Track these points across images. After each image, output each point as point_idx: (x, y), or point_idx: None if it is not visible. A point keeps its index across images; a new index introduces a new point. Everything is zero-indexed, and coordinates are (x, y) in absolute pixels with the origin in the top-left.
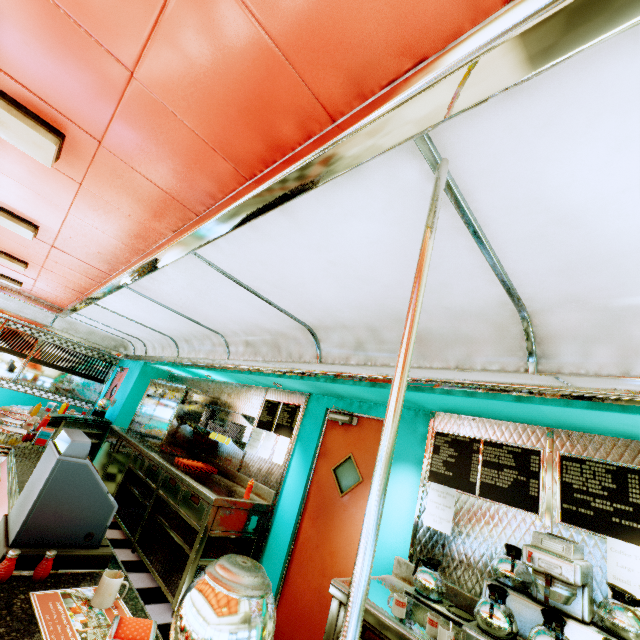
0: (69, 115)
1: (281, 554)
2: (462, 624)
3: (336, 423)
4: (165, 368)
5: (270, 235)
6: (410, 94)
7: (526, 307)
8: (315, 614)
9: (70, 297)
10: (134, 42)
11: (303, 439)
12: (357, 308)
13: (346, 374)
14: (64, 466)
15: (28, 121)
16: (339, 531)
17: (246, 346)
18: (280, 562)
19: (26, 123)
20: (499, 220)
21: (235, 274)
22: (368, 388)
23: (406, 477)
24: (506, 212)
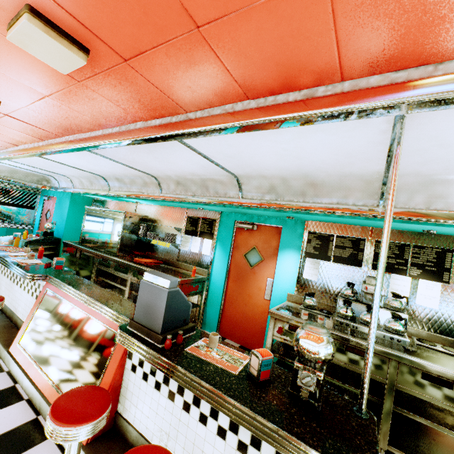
0: (105, 38)
1: (218, 300)
2: (328, 316)
3: (242, 229)
4: (92, 196)
5: (250, 133)
6: (421, 99)
7: (389, 174)
8: (243, 322)
9: None
10: (217, 10)
11: (221, 240)
12: (281, 169)
13: (263, 206)
14: (171, 294)
15: (63, 41)
16: (252, 285)
17: (177, 185)
18: (218, 303)
19: (62, 44)
20: (409, 142)
21: (200, 149)
22: (274, 212)
23: (291, 256)
24: (416, 139)
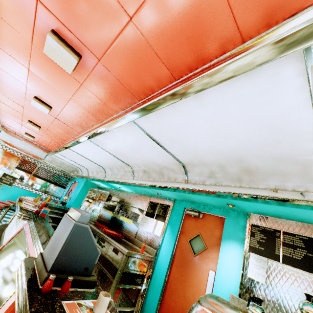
0: (87, 45)
1: (159, 285)
2: None
3: (190, 216)
4: (97, 183)
5: (181, 111)
6: None
7: None
8: None
9: (56, 145)
10: None
11: (171, 223)
12: (216, 154)
13: (204, 189)
14: (77, 228)
15: (66, 48)
16: (193, 275)
17: (144, 173)
18: (159, 289)
19: (65, 49)
20: None
21: (151, 133)
22: (214, 198)
23: (234, 248)
24: None
